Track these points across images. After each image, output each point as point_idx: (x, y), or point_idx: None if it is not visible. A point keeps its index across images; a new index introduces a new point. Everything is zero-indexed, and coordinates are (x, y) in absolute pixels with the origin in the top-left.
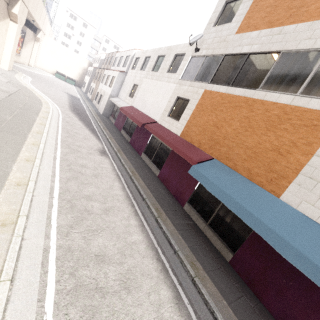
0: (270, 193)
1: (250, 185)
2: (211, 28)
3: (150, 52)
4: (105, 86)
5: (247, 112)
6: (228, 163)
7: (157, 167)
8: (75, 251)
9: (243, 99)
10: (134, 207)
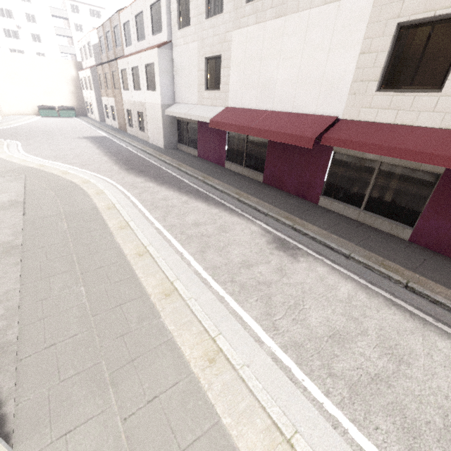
0: None
1: None
2: None
3: None
4: (138, 93)
5: None
6: None
7: (391, 219)
8: None
9: None
10: None
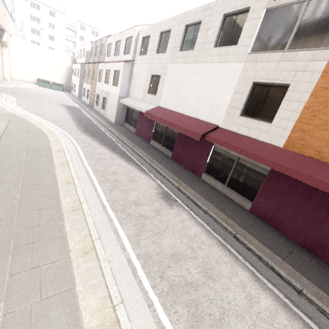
0: None
1: None
2: None
3: (168, 23)
4: (106, 85)
5: None
6: None
7: (241, 194)
8: None
9: None
10: None
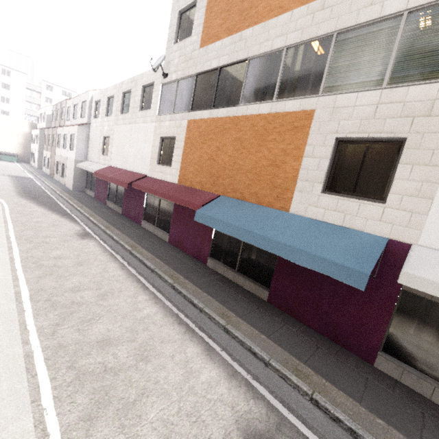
0: (280, 210)
1: (260, 210)
2: (173, 46)
3: (111, 90)
4: (64, 151)
5: (236, 133)
6: (235, 195)
7: (164, 231)
8: (69, 346)
9: (228, 119)
10: (141, 282)
